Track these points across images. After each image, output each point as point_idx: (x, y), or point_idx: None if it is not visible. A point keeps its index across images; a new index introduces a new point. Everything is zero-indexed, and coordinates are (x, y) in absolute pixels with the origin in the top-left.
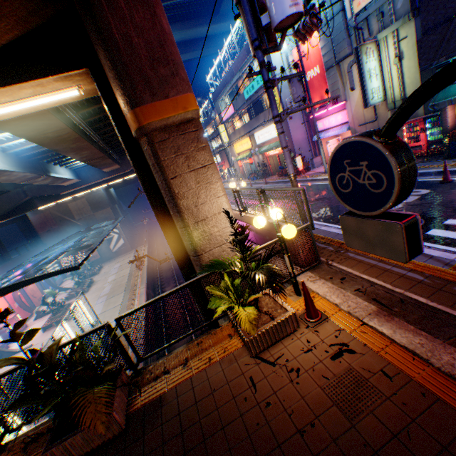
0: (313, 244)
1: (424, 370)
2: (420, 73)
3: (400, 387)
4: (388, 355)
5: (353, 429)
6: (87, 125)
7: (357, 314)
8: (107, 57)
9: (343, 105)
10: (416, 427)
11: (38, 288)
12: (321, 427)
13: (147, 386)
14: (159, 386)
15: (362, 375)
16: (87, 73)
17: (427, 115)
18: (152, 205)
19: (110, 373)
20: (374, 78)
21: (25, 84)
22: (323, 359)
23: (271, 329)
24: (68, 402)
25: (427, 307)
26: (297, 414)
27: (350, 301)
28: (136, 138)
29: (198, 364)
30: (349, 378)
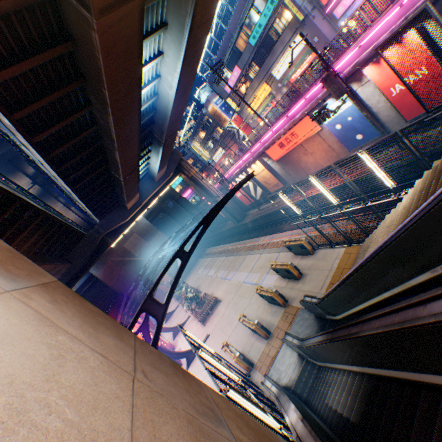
0: None
1: None
2: None
3: None
4: None
5: None
6: None
7: None
8: None
9: None
10: None
11: None
12: None
13: None
14: None
15: None
16: None
17: None
18: None
19: None
20: None
21: None
22: None
23: None
24: None
25: None
26: None
27: None
28: None
29: None
30: None
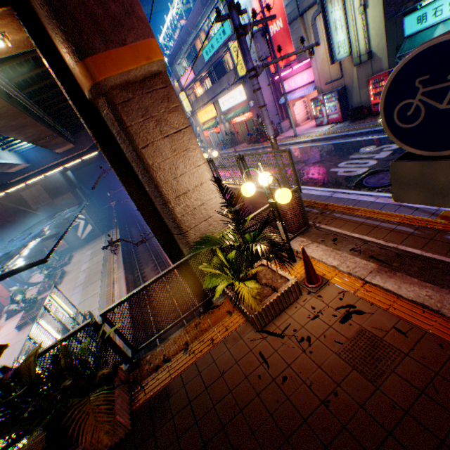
0: (302, 208)
1: (436, 322)
2: (385, 23)
3: (417, 341)
4: (398, 311)
5: (379, 392)
6: (27, 97)
7: (358, 274)
8: None
9: (308, 62)
10: (441, 380)
11: (3, 287)
12: (345, 394)
13: (148, 379)
14: (161, 377)
15: (375, 335)
16: (11, 14)
17: (391, 69)
18: (122, 182)
19: (104, 374)
20: (340, 30)
21: None
22: (332, 324)
23: (275, 301)
24: (61, 419)
25: (423, 258)
26: (317, 385)
27: (348, 261)
28: (91, 101)
29: (200, 347)
30: (363, 340)
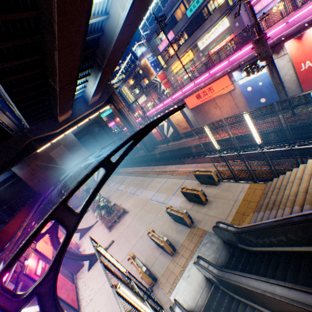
0: None
1: None
2: None
3: None
4: None
5: None
6: None
7: None
8: None
9: None
10: None
11: None
12: None
13: None
14: None
15: None
16: None
17: None
18: None
19: None
20: None
21: None
22: None
23: None
24: None
25: None
26: None
27: None
28: None
29: None
30: None
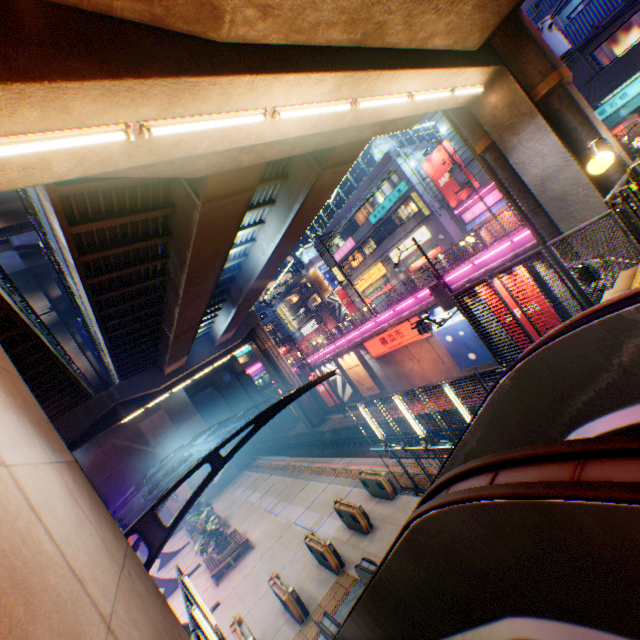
0: None
1: None
2: None
3: None
4: None
5: None
6: None
7: None
8: (535, 49)
9: (490, 188)
10: None
11: None
12: None
13: None
14: None
15: None
16: (496, 73)
17: None
18: (559, 142)
19: None
20: None
21: (486, 69)
22: None
23: None
24: None
25: None
26: None
27: None
28: (540, 99)
29: None
30: None
